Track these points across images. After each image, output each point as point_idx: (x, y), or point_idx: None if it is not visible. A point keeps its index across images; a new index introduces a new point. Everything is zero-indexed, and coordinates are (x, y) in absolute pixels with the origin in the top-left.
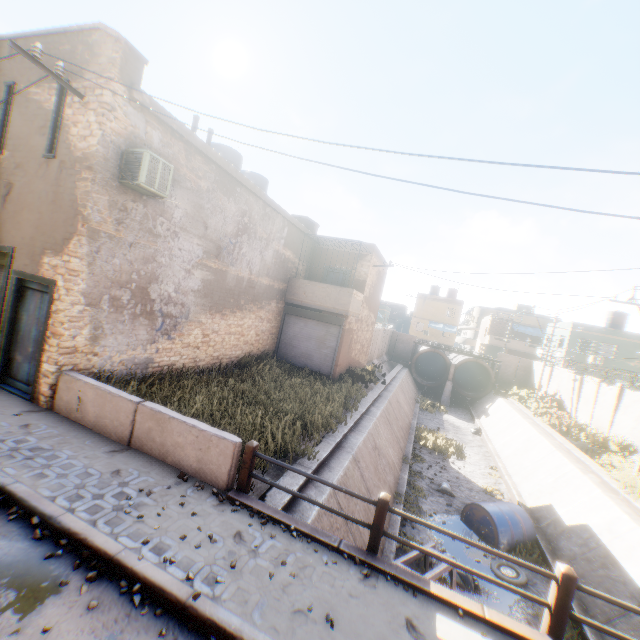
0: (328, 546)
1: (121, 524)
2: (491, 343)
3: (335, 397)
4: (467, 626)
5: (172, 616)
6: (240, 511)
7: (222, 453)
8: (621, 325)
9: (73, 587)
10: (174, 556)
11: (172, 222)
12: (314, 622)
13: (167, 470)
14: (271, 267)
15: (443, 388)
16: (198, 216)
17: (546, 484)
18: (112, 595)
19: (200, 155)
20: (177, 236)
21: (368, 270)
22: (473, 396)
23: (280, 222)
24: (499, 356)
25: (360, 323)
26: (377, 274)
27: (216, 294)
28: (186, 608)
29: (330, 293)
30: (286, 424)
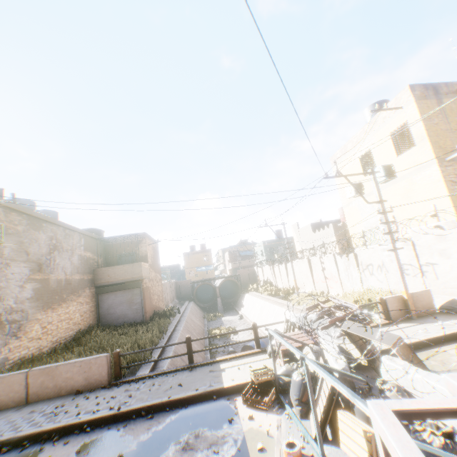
0: (172, 371)
1: (58, 418)
2: (233, 267)
3: (152, 329)
4: (231, 361)
5: (110, 424)
6: (122, 385)
7: (100, 365)
8: (281, 235)
9: (49, 446)
10: (98, 408)
11: (5, 257)
12: (174, 388)
13: (66, 396)
14: (79, 266)
15: (217, 303)
16: (22, 249)
17: (272, 321)
18: (74, 436)
19: (15, 211)
20: (10, 265)
21: (146, 248)
22: (234, 300)
23: (78, 236)
24: (238, 272)
25: (152, 281)
26: (153, 249)
27: (45, 296)
28: (116, 414)
29: (127, 269)
30: (128, 349)
